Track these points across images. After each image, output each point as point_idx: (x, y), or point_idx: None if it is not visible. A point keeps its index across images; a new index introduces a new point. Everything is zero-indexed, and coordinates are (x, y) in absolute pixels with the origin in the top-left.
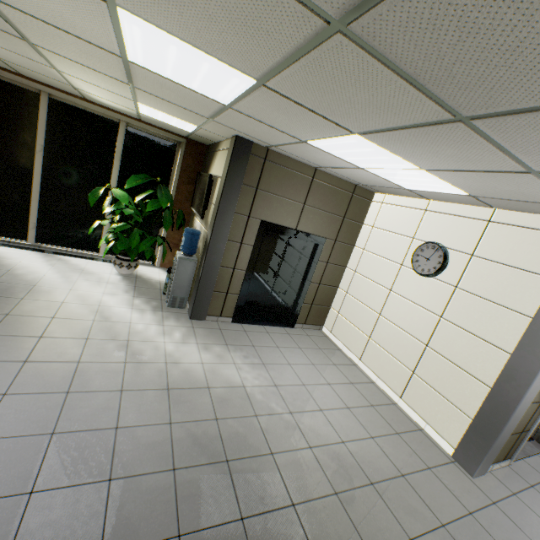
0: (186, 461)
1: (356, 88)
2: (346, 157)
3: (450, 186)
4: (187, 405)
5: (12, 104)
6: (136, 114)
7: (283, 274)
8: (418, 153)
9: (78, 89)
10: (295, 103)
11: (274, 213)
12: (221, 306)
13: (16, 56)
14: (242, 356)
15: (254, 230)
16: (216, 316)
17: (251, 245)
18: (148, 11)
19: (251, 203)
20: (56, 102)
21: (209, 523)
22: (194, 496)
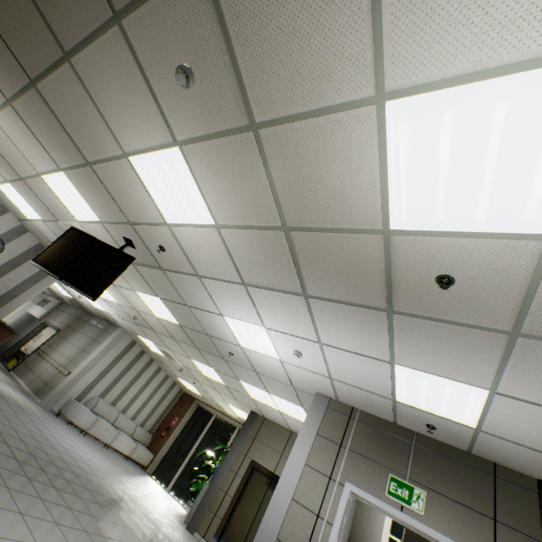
0: (113, 492)
1: (214, 360)
2: (264, 401)
3: (289, 402)
4: (134, 502)
5: (203, 418)
6: (239, 418)
7: (260, 517)
8: (250, 380)
9: (220, 405)
10: (222, 372)
11: (261, 455)
12: (207, 526)
13: (202, 391)
14: (183, 538)
15: (246, 465)
16: (201, 535)
17: (242, 476)
18: (192, 357)
19: (249, 446)
20: (218, 417)
21: (99, 488)
22: (104, 488)
